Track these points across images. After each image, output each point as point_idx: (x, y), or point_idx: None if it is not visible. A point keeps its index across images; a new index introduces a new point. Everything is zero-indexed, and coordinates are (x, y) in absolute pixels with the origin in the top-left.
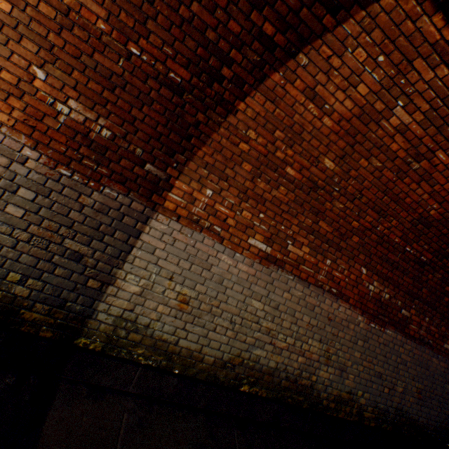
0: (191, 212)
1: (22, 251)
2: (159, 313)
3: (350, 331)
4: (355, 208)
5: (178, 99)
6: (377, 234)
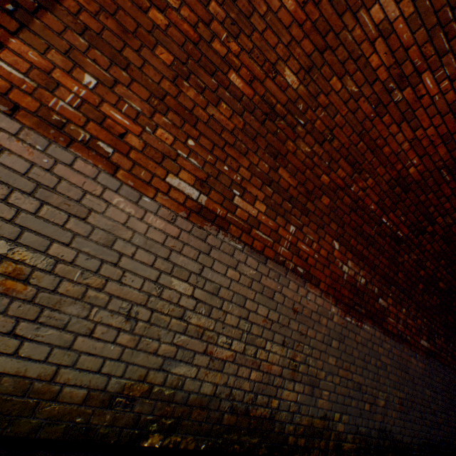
0: (46, 105)
1: None
2: None
3: (322, 328)
4: (325, 155)
5: None
6: (350, 197)
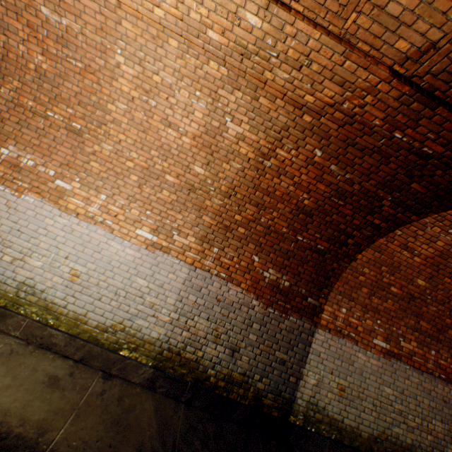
0: (335, 325)
1: (258, 360)
2: (329, 398)
3: None
4: (445, 308)
5: (322, 257)
6: None
